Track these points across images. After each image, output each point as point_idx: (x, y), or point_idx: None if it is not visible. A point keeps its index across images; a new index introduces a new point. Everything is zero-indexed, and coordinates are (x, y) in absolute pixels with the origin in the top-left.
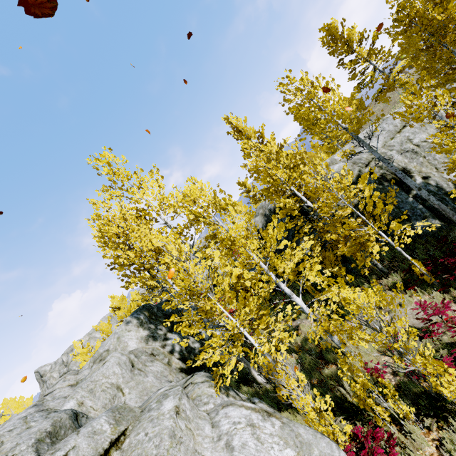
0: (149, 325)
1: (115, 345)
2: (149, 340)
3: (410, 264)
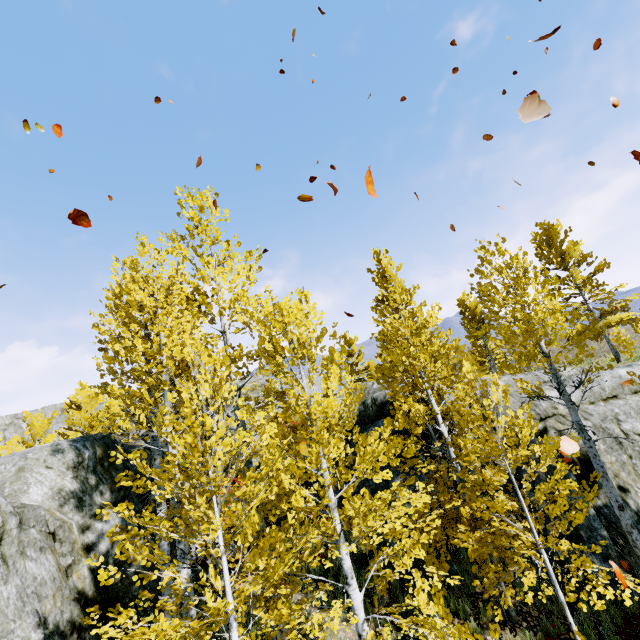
0: (89, 476)
1: (5, 479)
2: (70, 502)
3: (563, 633)
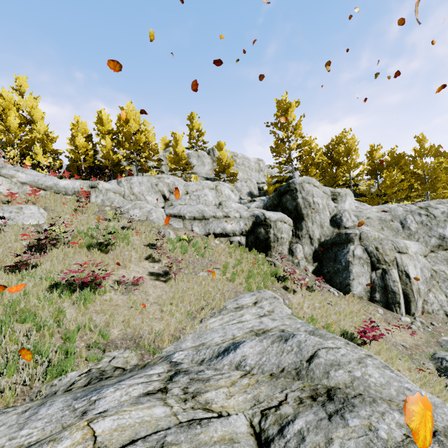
0: None
1: None
2: None
3: None
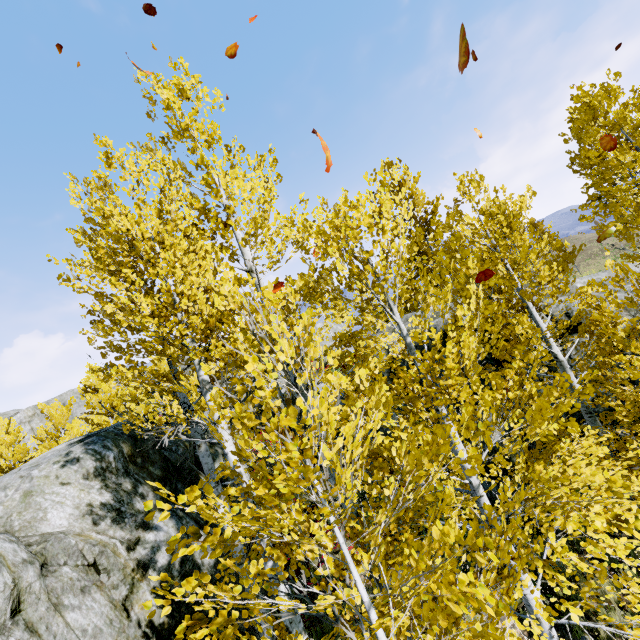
0: (121, 480)
1: (9, 511)
2: (106, 517)
3: None
